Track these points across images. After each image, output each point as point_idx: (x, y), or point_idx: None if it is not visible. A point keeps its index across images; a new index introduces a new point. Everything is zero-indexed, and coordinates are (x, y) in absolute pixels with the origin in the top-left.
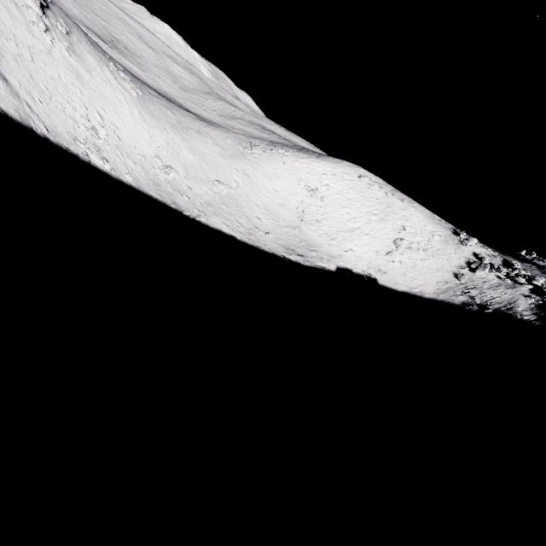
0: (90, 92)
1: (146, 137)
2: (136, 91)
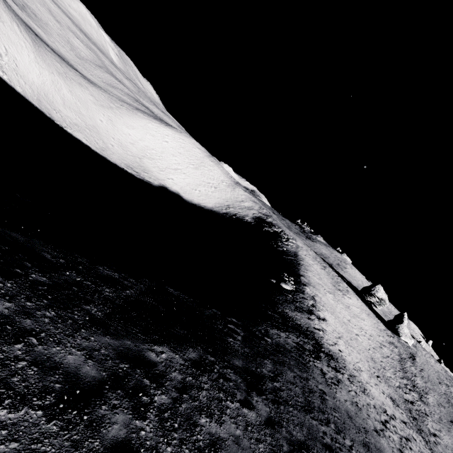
0: (1, 34)
1: (37, 72)
2: (35, 44)
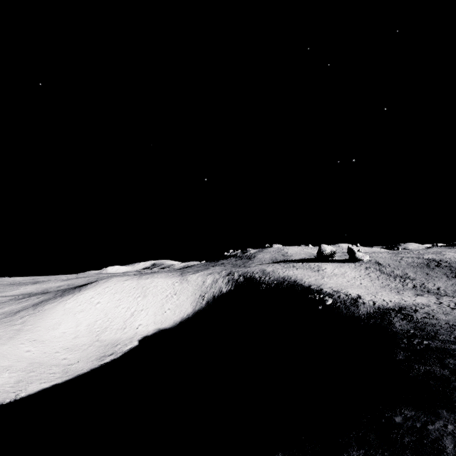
0: None
1: None
2: None
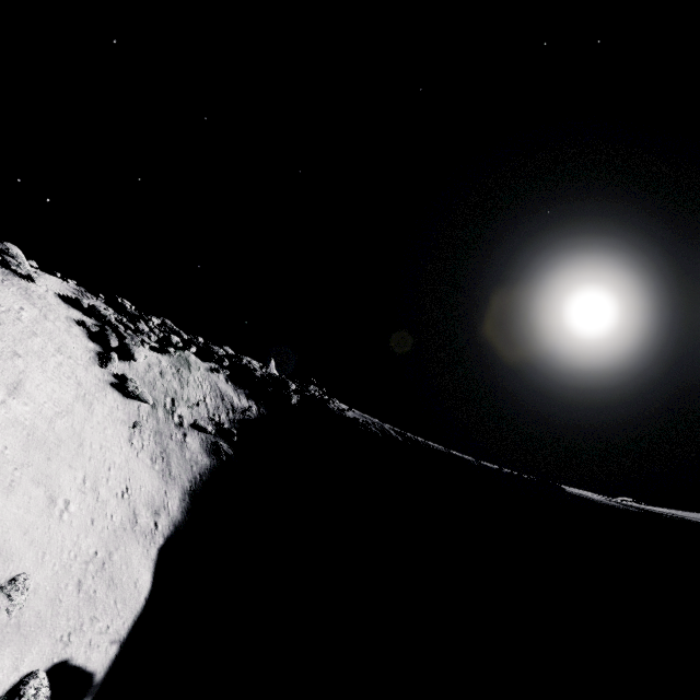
0: None
1: None
2: None
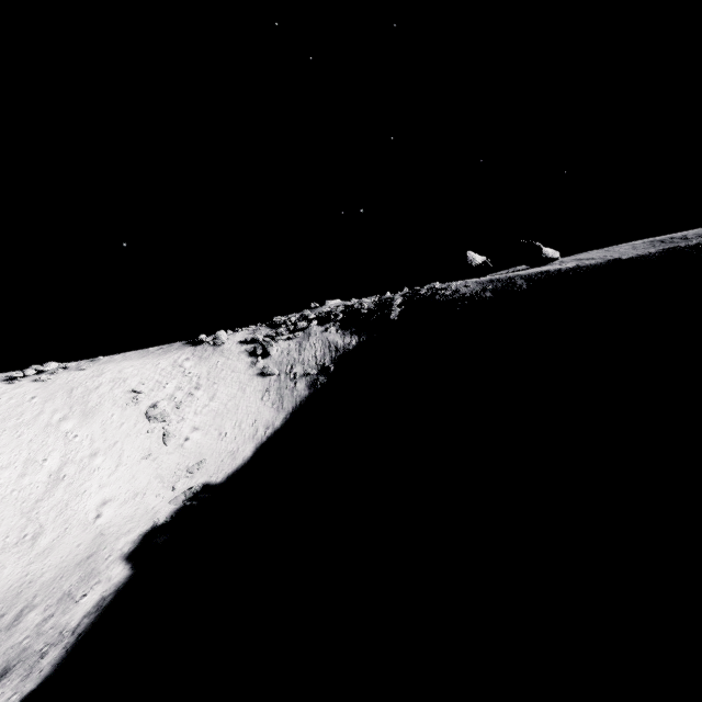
0: None
1: None
2: None
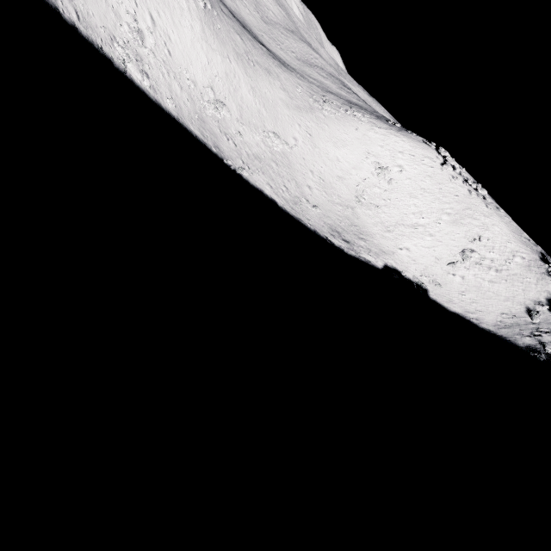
0: None
1: (202, 61)
2: (203, 1)
